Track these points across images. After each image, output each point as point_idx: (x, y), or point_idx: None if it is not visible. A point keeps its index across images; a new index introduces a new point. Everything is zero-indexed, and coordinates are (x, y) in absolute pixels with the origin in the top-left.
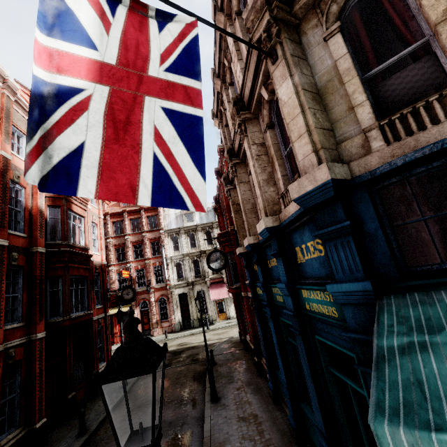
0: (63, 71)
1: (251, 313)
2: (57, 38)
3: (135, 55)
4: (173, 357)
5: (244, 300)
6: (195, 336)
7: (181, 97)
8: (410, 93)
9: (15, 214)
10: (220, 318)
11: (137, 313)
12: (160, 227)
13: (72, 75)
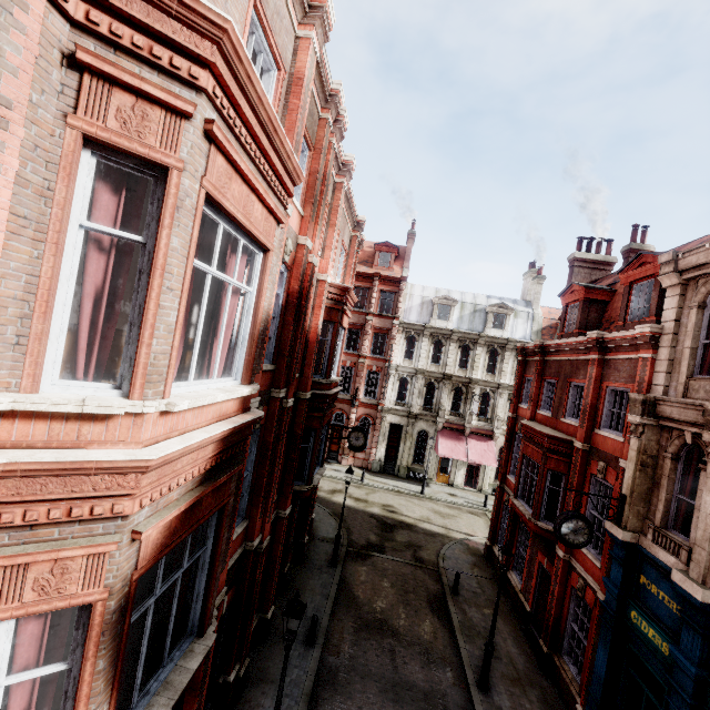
0: None
1: (563, 586)
2: None
3: None
4: (383, 533)
5: (559, 562)
6: (405, 499)
7: None
8: None
9: None
10: (438, 479)
11: None
12: (395, 314)
13: None
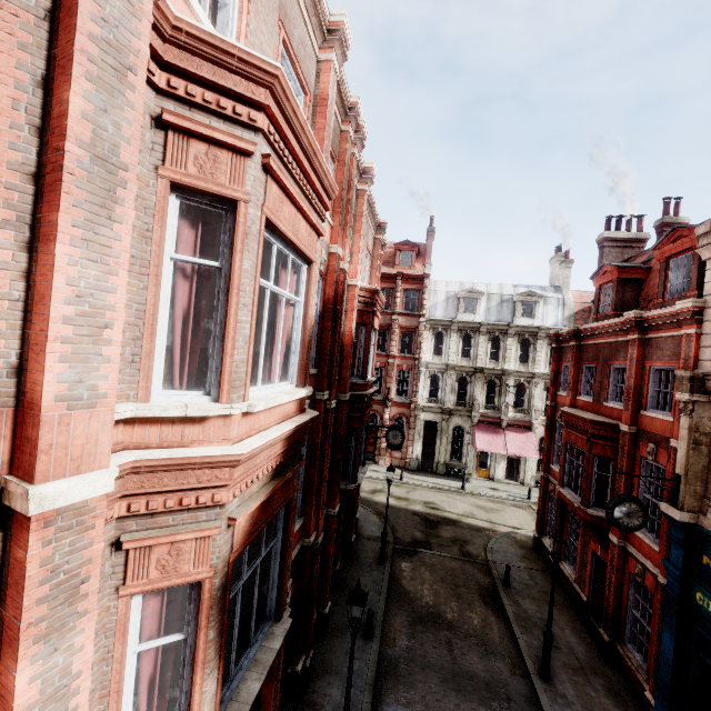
0: None
1: (620, 573)
2: None
3: None
4: (428, 529)
5: (614, 549)
6: (446, 495)
7: None
8: None
9: None
10: (477, 474)
11: None
12: (421, 312)
13: None
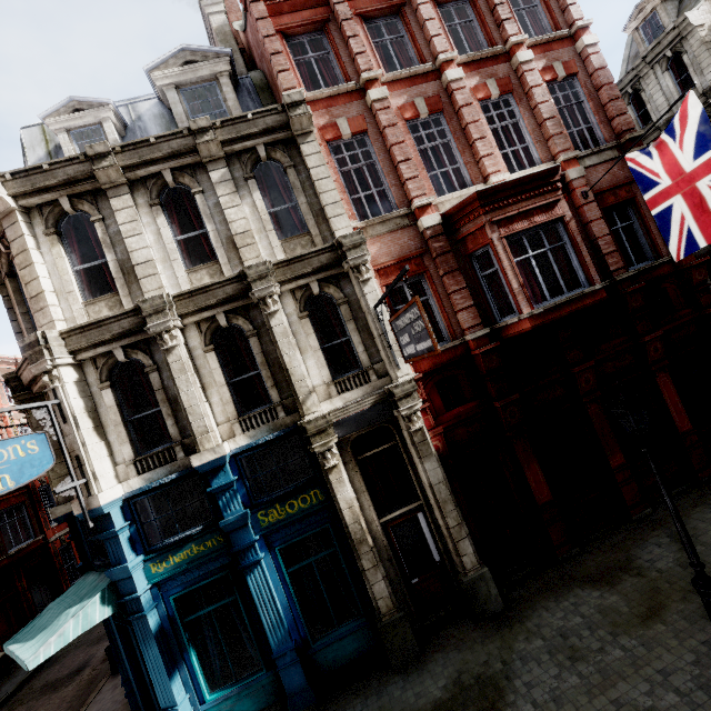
0: None
1: None
2: None
3: None
4: None
5: None
6: None
7: None
8: None
9: None
10: None
11: None
12: None
13: None
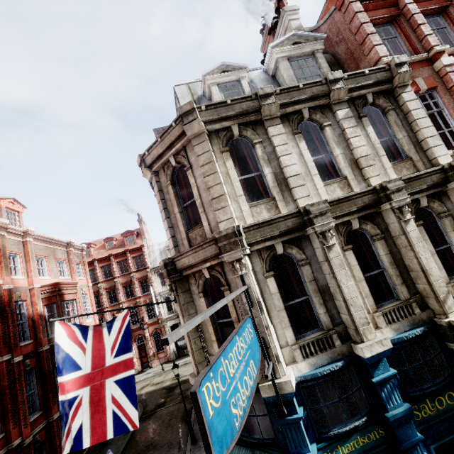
0: (70, 390)
1: None
2: (65, 374)
3: (99, 359)
4: (168, 394)
5: None
6: (188, 366)
7: (123, 368)
8: None
9: (21, 325)
10: None
11: (135, 348)
12: (146, 266)
13: (74, 390)
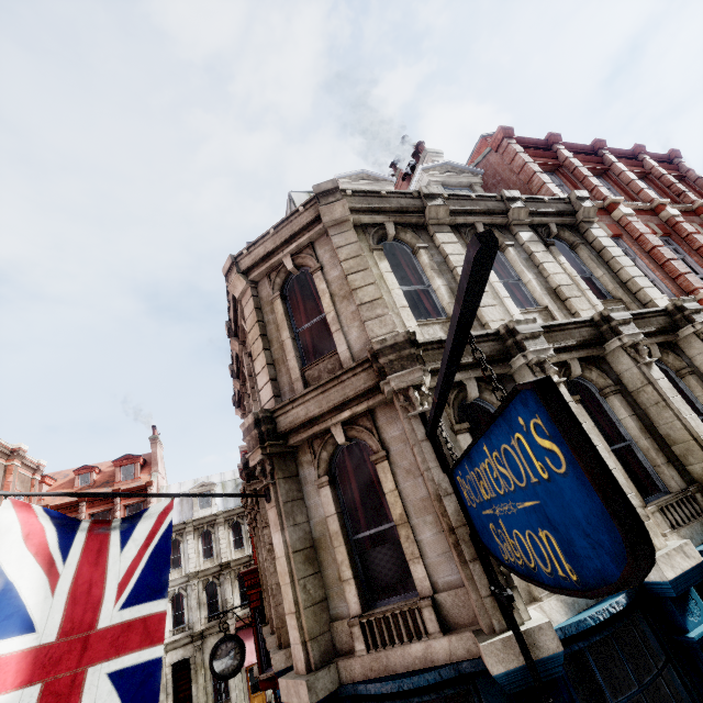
0: None
1: None
2: None
3: (84, 607)
4: None
5: None
6: None
7: (138, 639)
8: (390, 574)
9: None
10: None
11: None
12: None
13: None
